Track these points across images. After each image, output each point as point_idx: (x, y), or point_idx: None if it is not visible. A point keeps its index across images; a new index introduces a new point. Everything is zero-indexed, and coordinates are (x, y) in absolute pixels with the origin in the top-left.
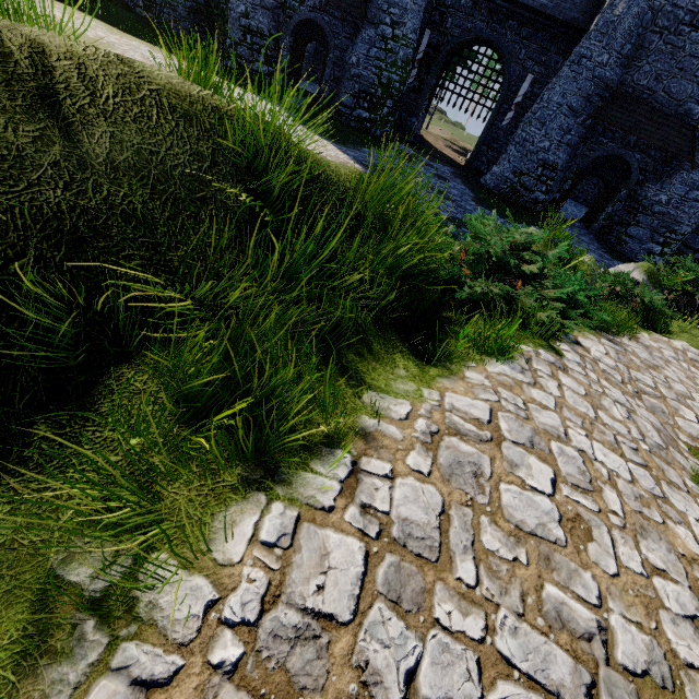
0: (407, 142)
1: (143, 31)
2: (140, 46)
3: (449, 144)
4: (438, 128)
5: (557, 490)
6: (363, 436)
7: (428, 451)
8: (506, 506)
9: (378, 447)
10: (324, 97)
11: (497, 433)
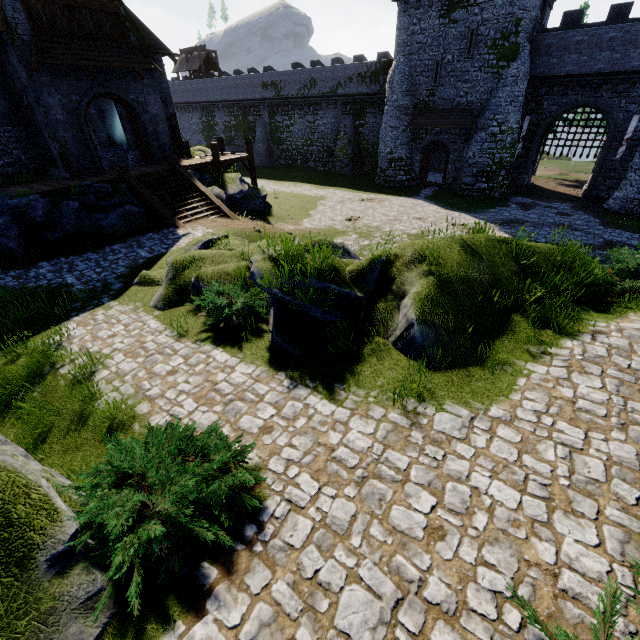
0: (521, 193)
1: (329, 181)
2: (334, 191)
3: (560, 182)
4: (542, 167)
5: None
6: (591, 330)
7: (619, 332)
8: None
9: (598, 332)
10: (448, 183)
11: None
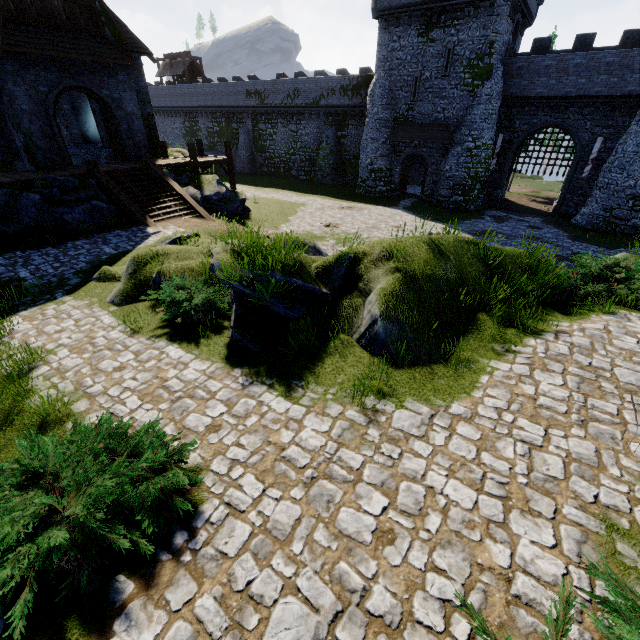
0: (496, 207)
1: (310, 189)
2: (315, 199)
3: (532, 198)
4: (516, 185)
5: (639, 343)
6: (555, 330)
7: (581, 332)
8: (615, 344)
9: (561, 331)
10: (427, 195)
11: (609, 330)
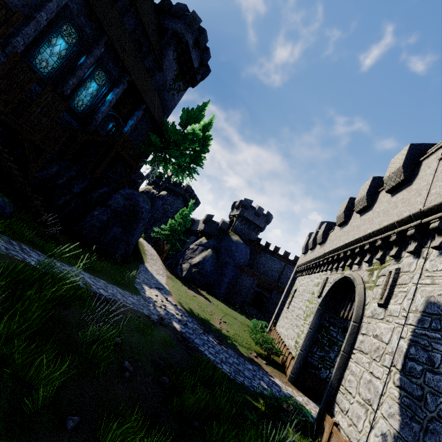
0: None
1: None
2: None
3: None
4: None
5: None
6: None
7: None
8: None
9: None
10: None
11: None
